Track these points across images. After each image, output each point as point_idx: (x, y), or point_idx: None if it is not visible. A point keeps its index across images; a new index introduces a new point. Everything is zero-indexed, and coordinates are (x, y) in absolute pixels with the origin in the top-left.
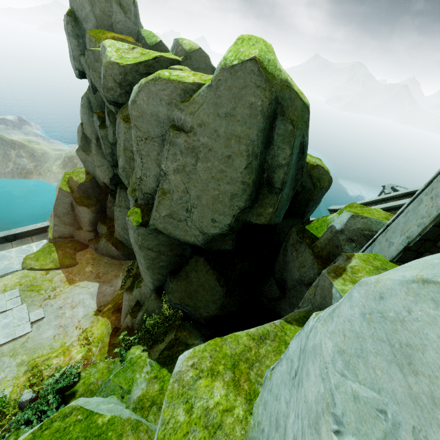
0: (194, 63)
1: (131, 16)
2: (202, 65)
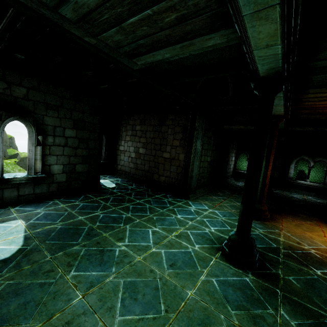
0: (26, 162)
1: (7, 143)
2: None
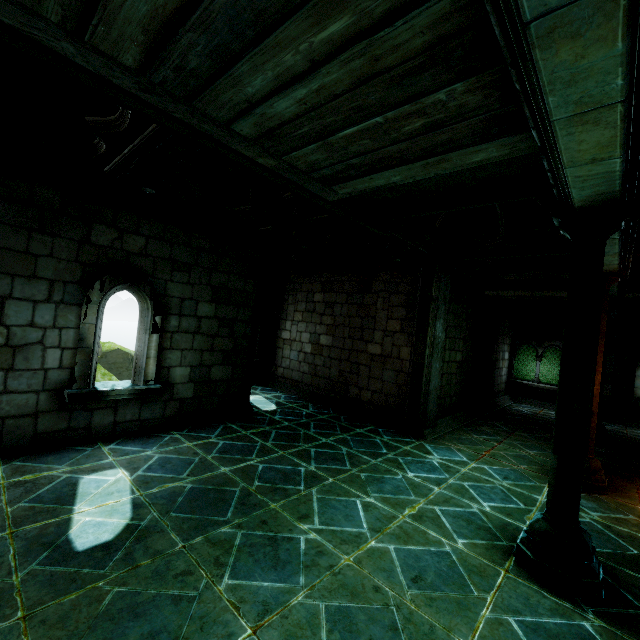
0: (110, 359)
1: None
2: (120, 360)
